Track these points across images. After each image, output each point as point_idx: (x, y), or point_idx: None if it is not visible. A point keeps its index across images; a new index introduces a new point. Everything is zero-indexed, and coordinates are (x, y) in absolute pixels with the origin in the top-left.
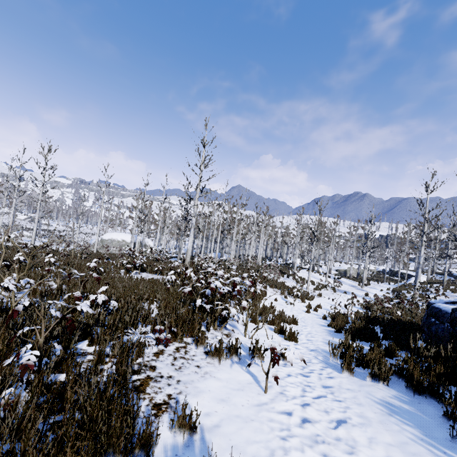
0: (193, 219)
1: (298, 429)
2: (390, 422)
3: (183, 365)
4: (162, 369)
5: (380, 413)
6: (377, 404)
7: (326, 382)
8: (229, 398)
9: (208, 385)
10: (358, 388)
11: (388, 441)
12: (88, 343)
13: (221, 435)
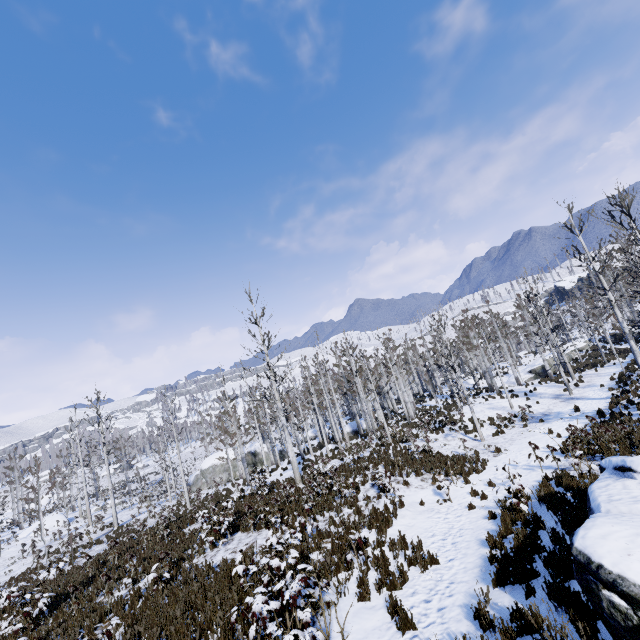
0: (282, 418)
1: None
2: None
3: None
4: None
5: None
6: None
7: None
8: None
9: None
10: None
11: None
12: None
13: None
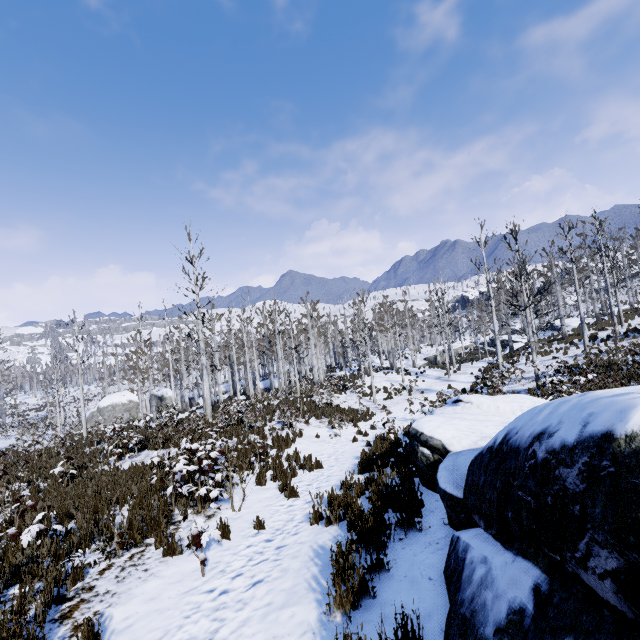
0: (203, 358)
1: (209, 603)
2: (305, 567)
3: (128, 575)
4: (101, 586)
5: (305, 561)
6: (312, 551)
7: (286, 541)
8: (160, 595)
9: (145, 588)
10: (312, 538)
11: (284, 588)
12: (19, 585)
13: (127, 634)
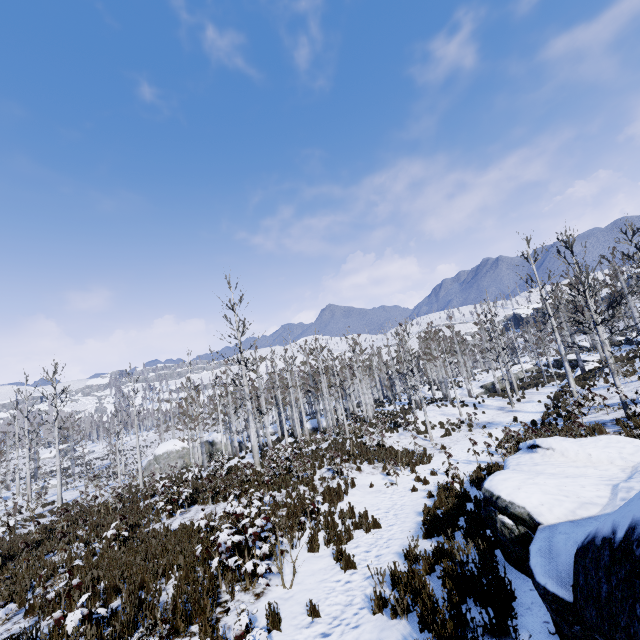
0: (248, 403)
1: None
2: None
3: None
4: None
5: None
6: None
7: (345, 637)
8: None
9: None
10: (376, 635)
11: None
12: None
13: None
